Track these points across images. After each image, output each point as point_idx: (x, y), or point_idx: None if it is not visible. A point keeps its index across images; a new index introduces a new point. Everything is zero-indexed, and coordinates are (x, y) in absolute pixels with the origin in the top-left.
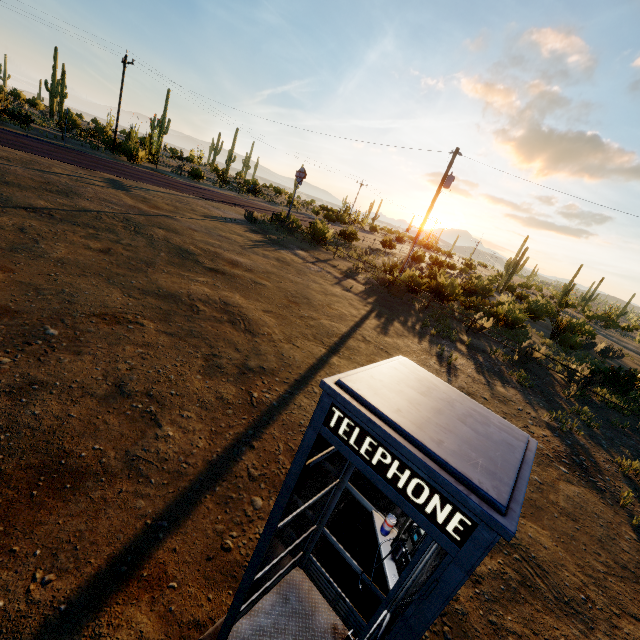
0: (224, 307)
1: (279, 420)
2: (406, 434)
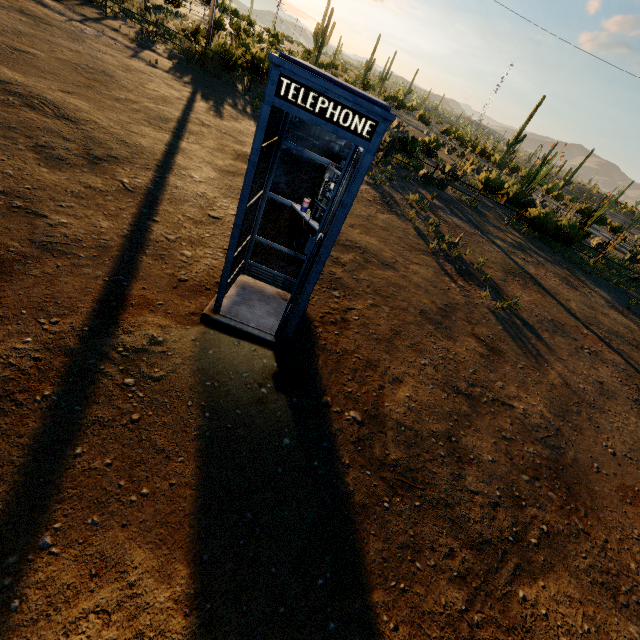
0: None
1: (165, 200)
2: (336, 82)
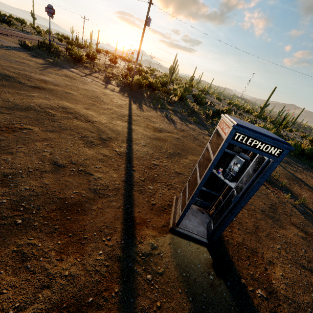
0: (64, 110)
1: (134, 157)
2: (263, 134)
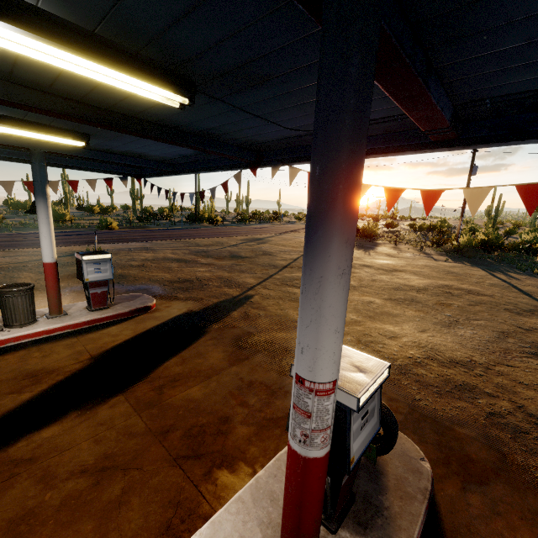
0: (450, 287)
1: None
2: None
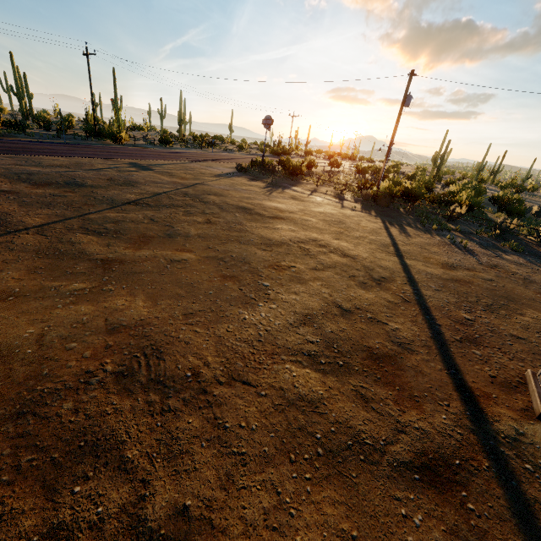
0: (315, 243)
1: (430, 307)
2: None
